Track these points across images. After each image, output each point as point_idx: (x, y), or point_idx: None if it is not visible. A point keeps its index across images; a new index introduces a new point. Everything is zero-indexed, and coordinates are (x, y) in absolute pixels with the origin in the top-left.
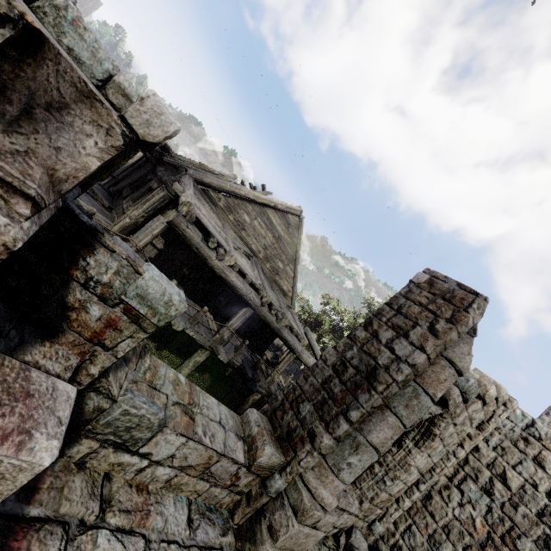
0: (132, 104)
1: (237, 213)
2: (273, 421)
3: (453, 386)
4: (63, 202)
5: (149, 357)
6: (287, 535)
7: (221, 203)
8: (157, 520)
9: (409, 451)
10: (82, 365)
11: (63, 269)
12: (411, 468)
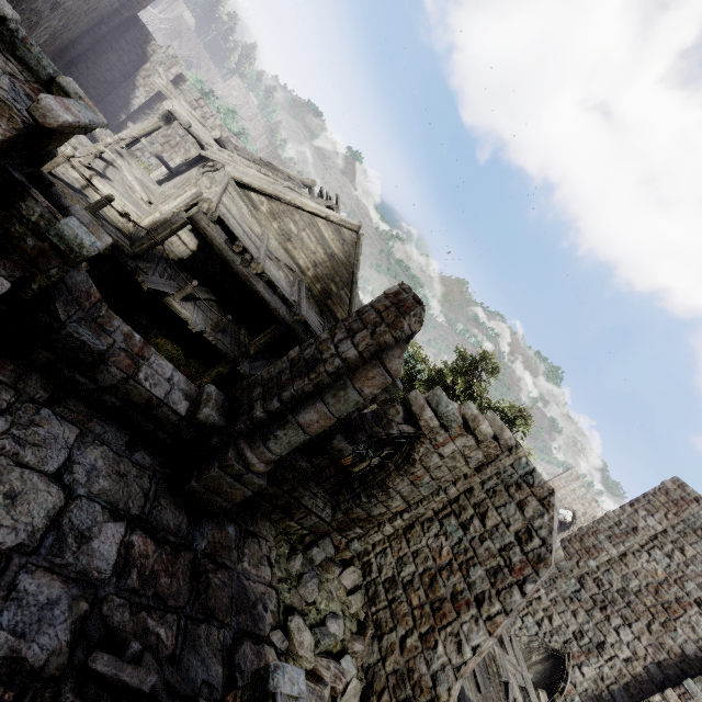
0: (33, 103)
1: (282, 220)
2: (231, 401)
3: (427, 409)
4: (0, 163)
5: (105, 310)
6: (209, 476)
7: (264, 208)
8: (97, 428)
9: (390, 474)
10: (25, 280)
11: (5, 207)
12: (390, 491)
